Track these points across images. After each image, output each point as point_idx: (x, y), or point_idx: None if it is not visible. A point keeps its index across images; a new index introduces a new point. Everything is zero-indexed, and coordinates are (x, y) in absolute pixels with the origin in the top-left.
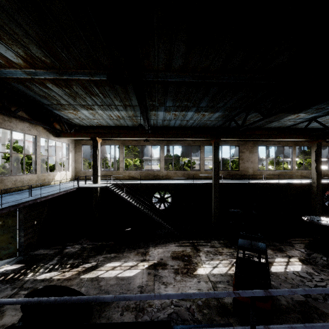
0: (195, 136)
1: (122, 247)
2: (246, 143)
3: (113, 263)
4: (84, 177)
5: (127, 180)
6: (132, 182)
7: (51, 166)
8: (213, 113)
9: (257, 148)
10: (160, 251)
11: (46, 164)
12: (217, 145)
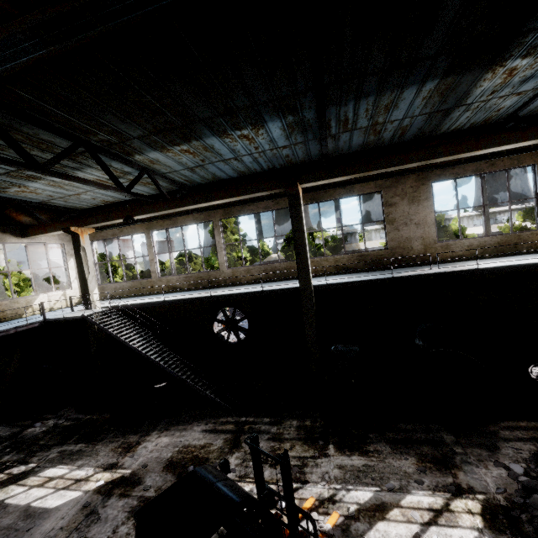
0: (245, 191)
1: (110, 428)
2: (398, 182)
3: (57, 470)
4: (102, 296)
5: (166, 293)
6: (154, 300)
7: (144, 272)
8: (262, 129)
9: (429, 189)
10: (162, 444)
11: (132, 271)
12: (297, 201)
